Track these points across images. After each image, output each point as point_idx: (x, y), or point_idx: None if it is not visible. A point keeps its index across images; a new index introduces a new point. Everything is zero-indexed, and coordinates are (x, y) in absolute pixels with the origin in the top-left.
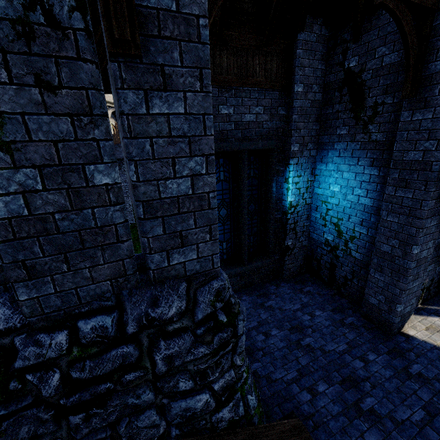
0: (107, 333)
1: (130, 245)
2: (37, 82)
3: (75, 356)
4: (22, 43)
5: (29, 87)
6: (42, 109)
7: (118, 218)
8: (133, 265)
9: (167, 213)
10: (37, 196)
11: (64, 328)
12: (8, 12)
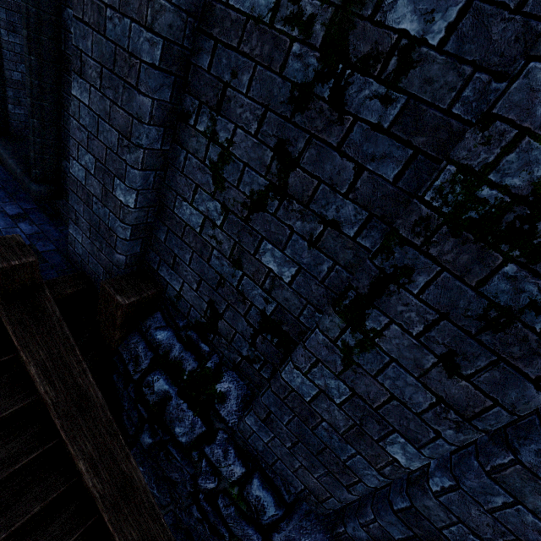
0: (261, 515)
1: (352, 498)
2: (444, 355)
3: (231, 493)
4: (476, 323)
5: (429, 351)
6: (417, 372)
7: (369, 481)
8: (334, 505)
9: (427, 540)
10: (328, 401)
11: (245, 466)
12: (500, 295)
